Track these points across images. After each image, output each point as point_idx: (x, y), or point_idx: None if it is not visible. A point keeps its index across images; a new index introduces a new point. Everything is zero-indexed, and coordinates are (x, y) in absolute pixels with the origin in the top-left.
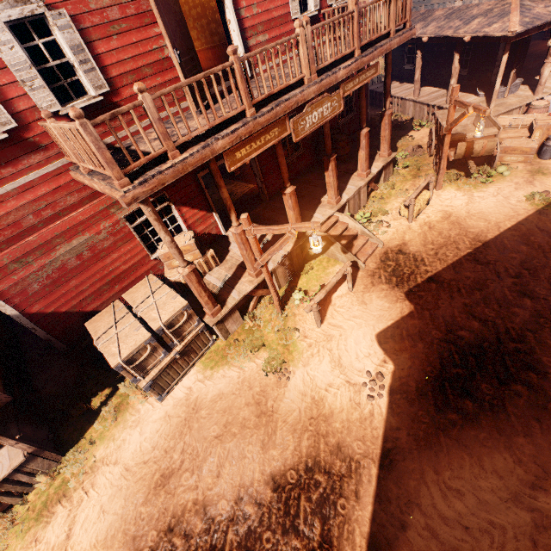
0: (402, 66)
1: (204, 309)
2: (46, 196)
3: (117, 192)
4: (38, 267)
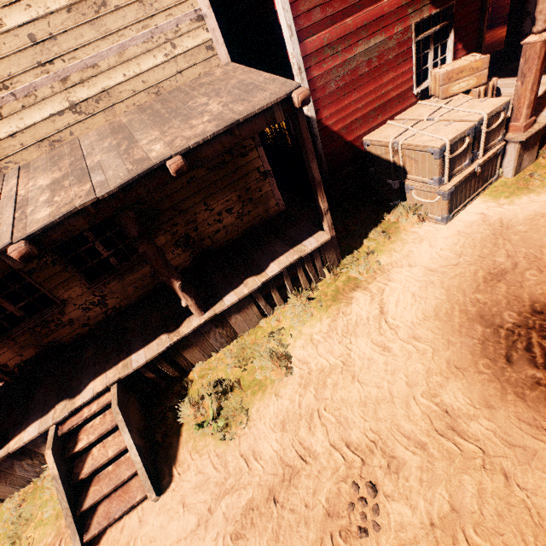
0: None
1: (510, 123)
2: None
3: None
4: (340, 61)
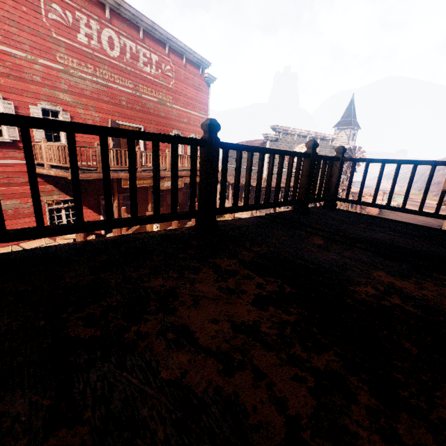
0: (226, 193)
1: None
2: (10, 173)
3: (68, 173)
4: None
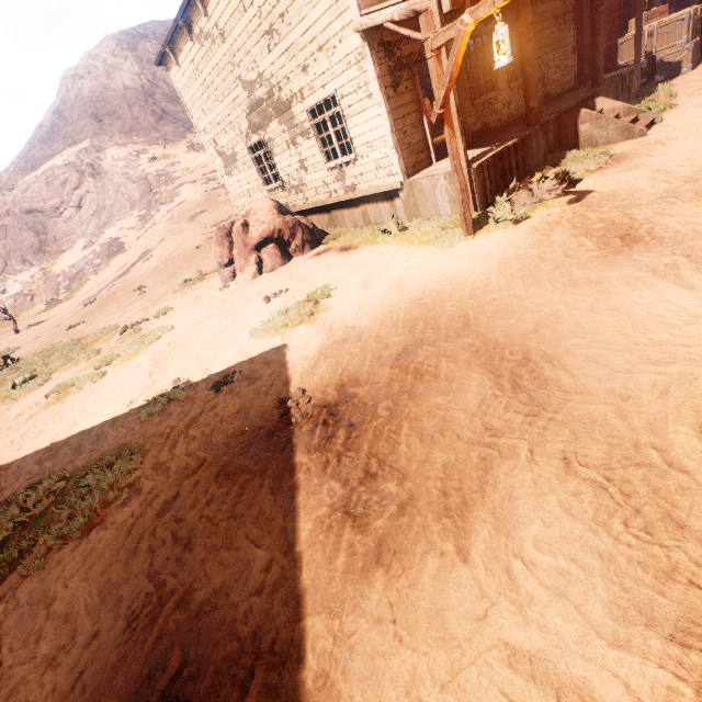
0: None
1: (701, 24)
2: None
3: None
4: None
